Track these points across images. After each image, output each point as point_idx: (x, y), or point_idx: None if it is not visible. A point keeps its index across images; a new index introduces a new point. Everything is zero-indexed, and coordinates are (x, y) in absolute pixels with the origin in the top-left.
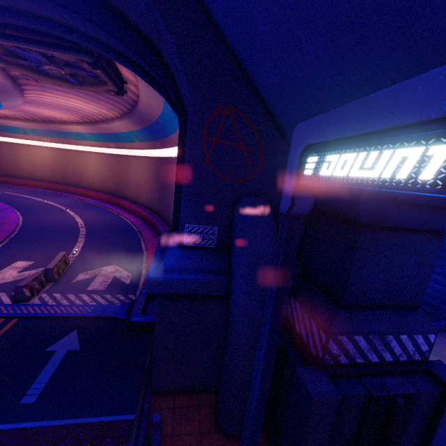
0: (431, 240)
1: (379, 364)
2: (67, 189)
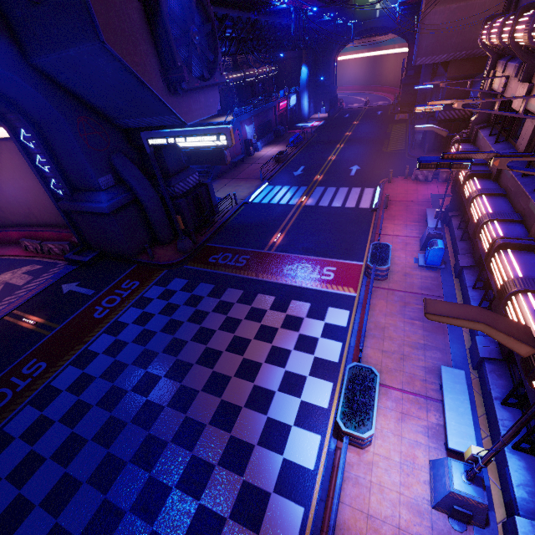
0: None
1: (190, 189)
2: None
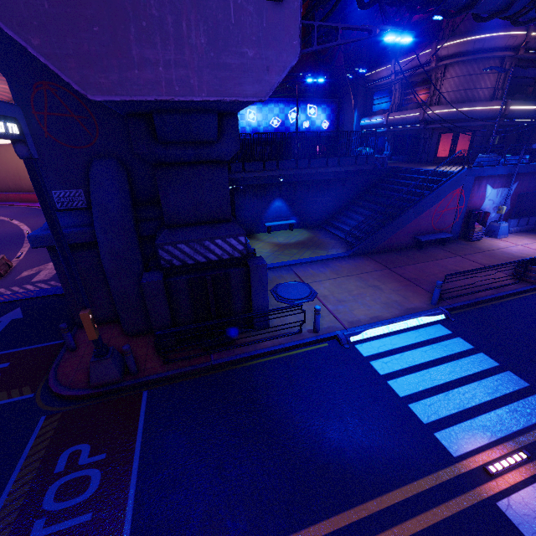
0: (217, 168)
1: (208, 263)
2: (8, 198)
